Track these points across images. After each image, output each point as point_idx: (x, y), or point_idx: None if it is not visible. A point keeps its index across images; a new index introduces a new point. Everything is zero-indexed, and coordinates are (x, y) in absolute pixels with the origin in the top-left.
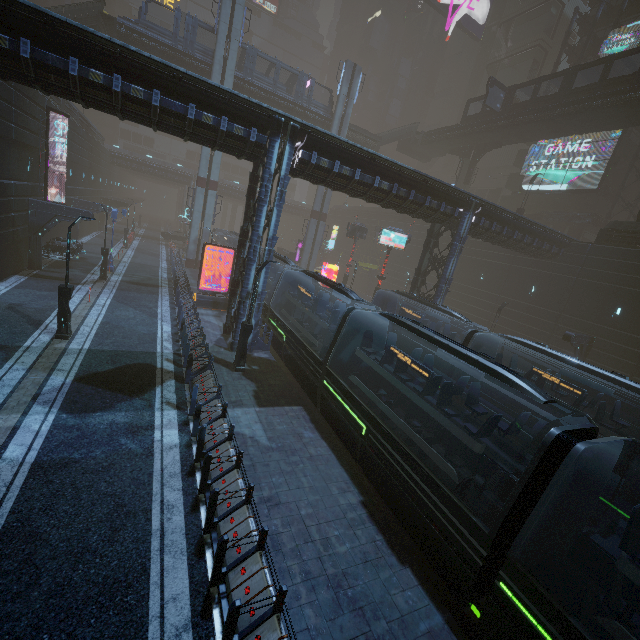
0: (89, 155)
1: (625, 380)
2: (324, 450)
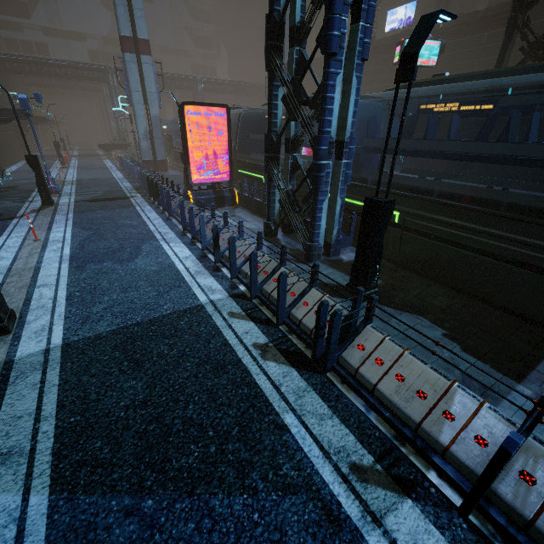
0: None
1: None
2: None
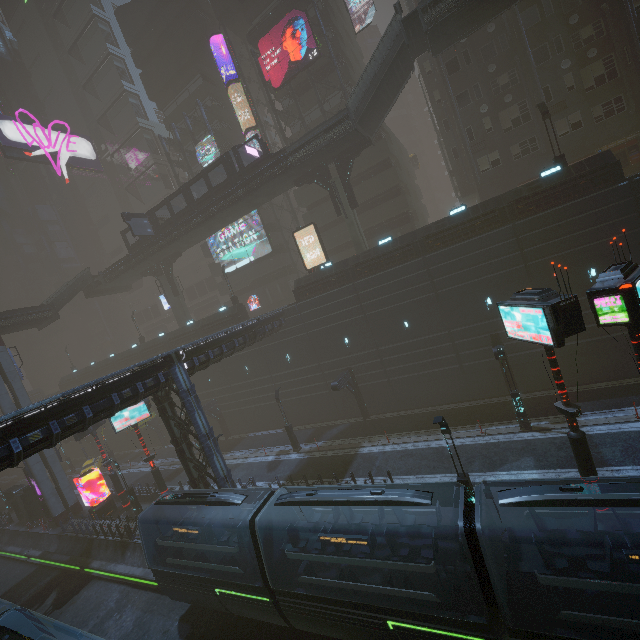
0: None
1: (383, 497)
2: None
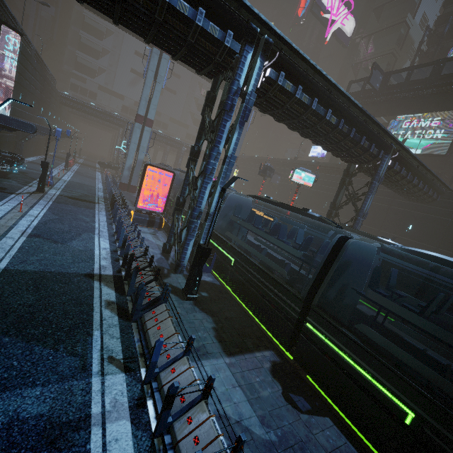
0: (41, 88)
1: None
2: (334, 435)
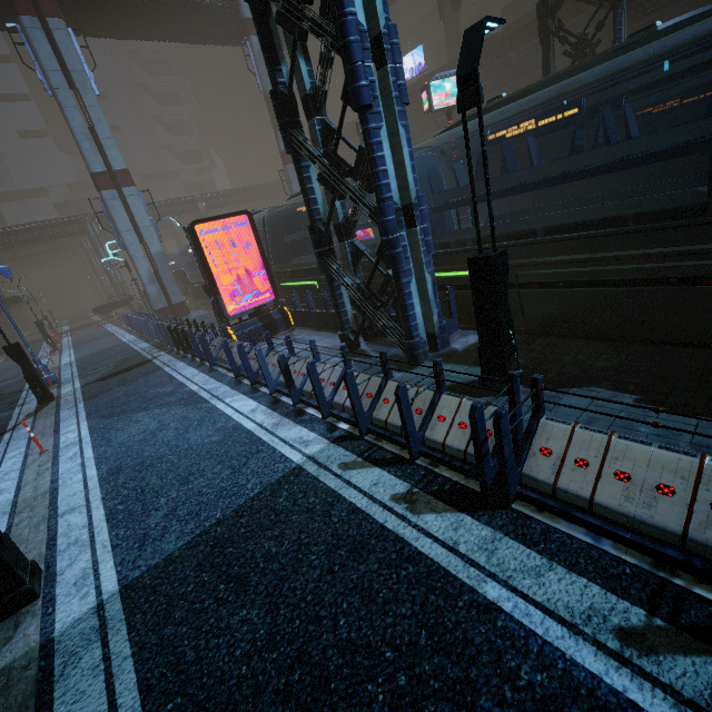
0: None
1: None
2: None
